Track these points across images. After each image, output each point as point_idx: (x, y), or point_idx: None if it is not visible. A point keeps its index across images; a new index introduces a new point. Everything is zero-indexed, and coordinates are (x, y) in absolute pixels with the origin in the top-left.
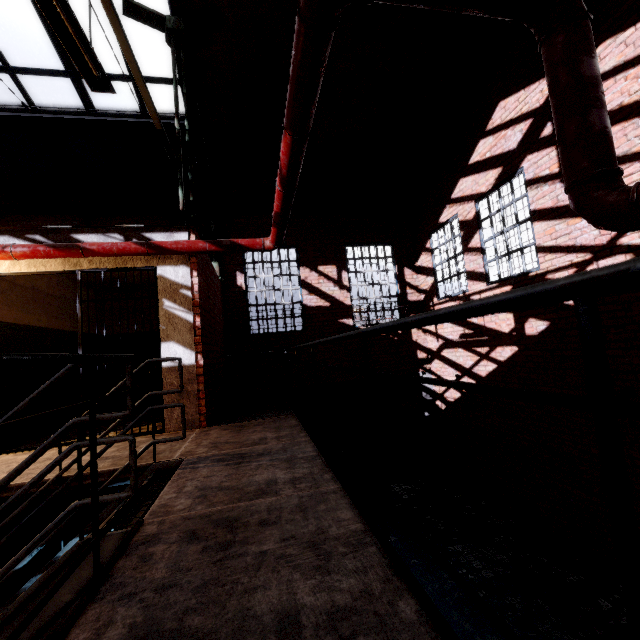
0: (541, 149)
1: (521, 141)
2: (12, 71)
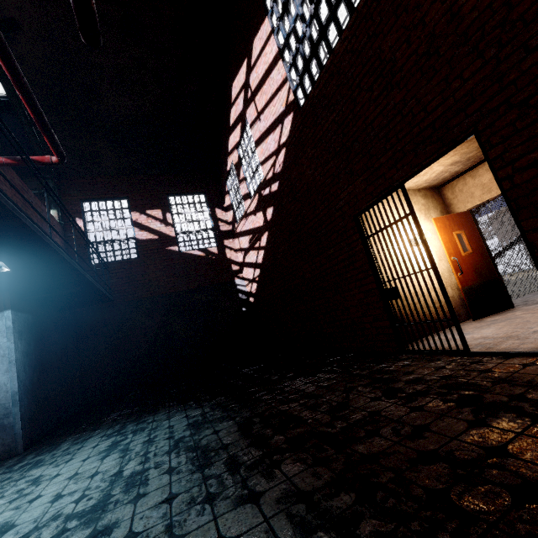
0: (250, 105)
1: (243, 104)
2: None
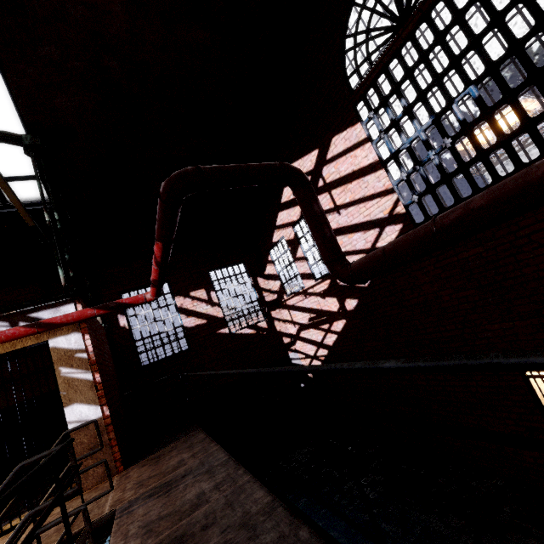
0: (321, 194)
1: None
2: None
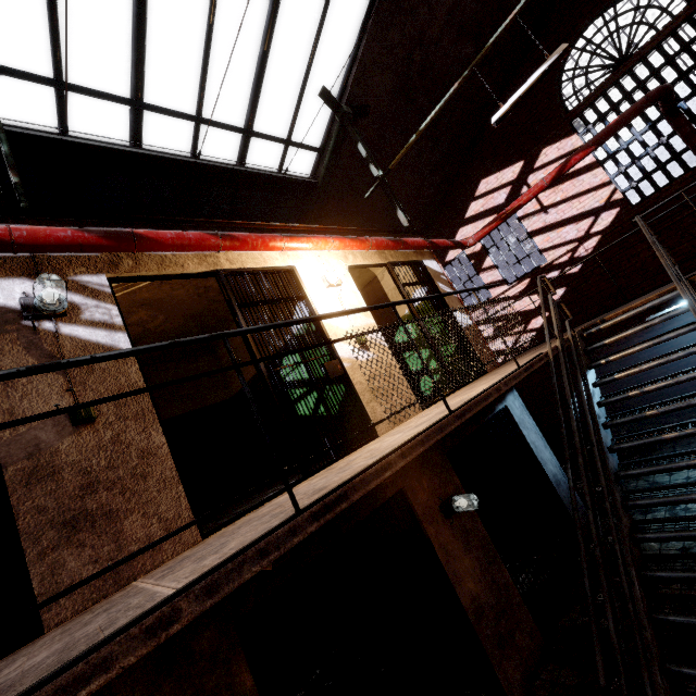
0: None
1: (507, 198)
2: (204, 123)
